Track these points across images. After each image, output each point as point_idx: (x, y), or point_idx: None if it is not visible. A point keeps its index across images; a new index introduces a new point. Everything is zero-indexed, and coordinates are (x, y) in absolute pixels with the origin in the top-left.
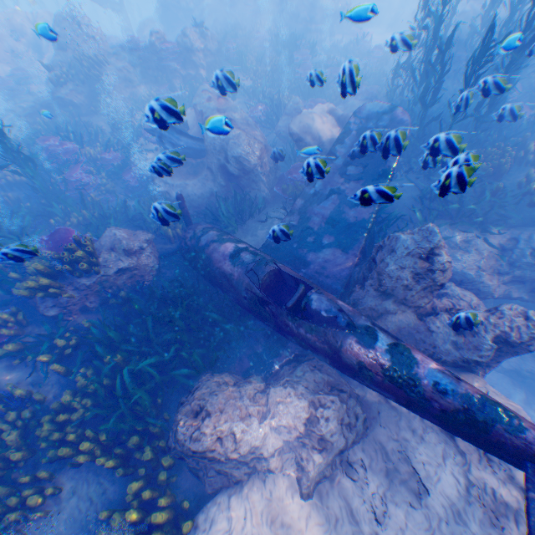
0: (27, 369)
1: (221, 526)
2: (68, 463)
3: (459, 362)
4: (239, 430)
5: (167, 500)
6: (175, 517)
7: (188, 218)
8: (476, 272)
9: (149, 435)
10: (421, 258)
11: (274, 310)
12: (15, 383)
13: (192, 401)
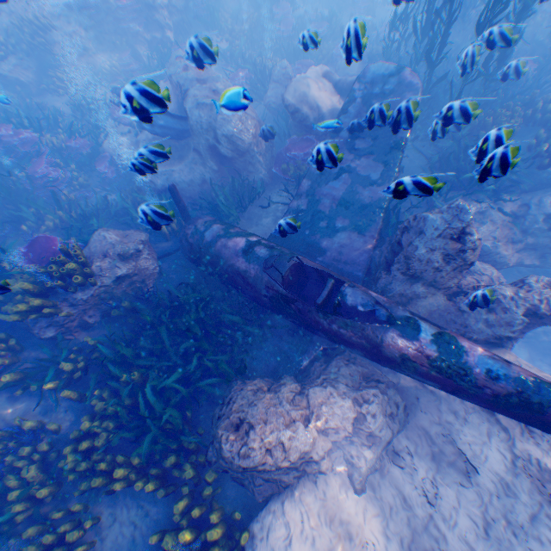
0: (32, 399)
1: (280, 533)
2: (103, 492)
3: (491, 339)
4: (288, 439)
5: (218, 514)
6: (226, 527)
7: (185, 212)
8: (493, 243)
9: (183, 450)
10: (452, 238)
11: (302, 308)
12: (22, 415)
13: (231, 415)
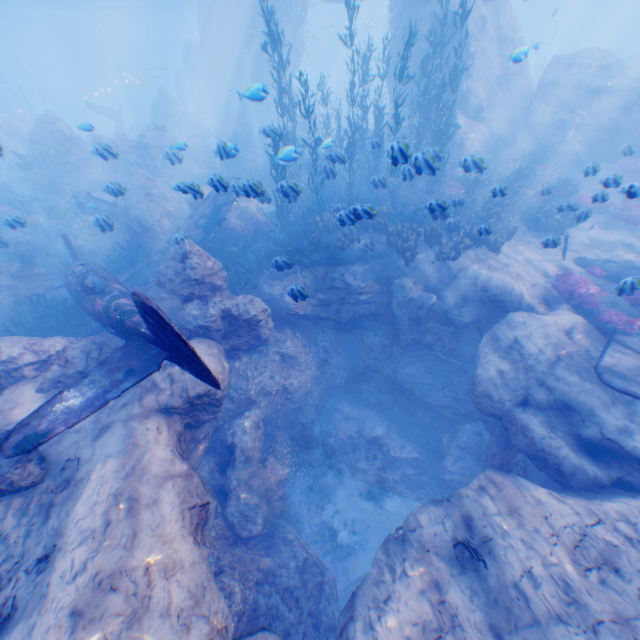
0: None
1: None
2: None
3: (197, 328)
4: (6, 346)
5: None
6: None
7: (77, 257)
8: (281, 292)
9: None
10: (179, 260)
11: (81, 296)
12: None
13: None
